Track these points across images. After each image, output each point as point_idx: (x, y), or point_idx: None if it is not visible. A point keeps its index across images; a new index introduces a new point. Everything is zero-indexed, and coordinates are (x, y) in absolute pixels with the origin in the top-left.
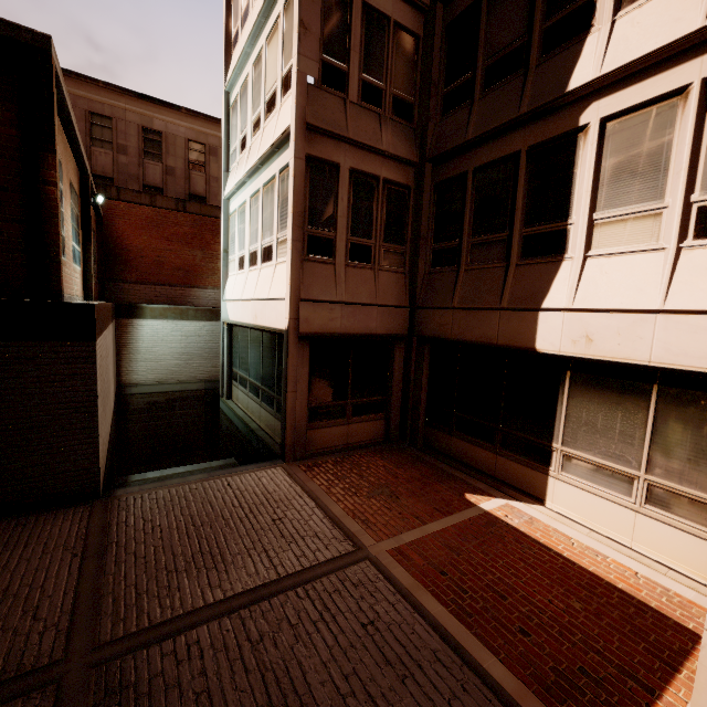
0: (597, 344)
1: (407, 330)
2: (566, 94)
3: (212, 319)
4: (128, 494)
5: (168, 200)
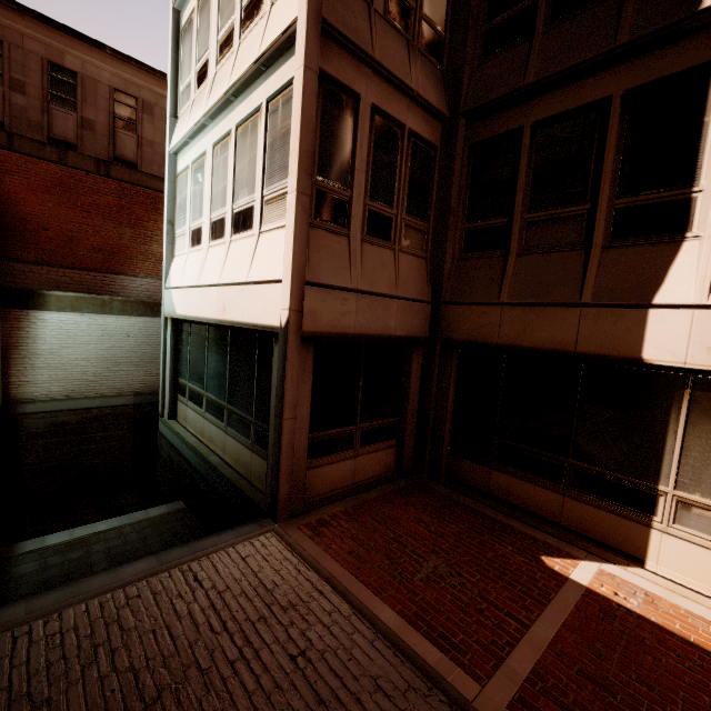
0: None
1: (427, 332)
2: (700, 12)
3: (146, 314)
4: (1, 627)
5: (85, 159)
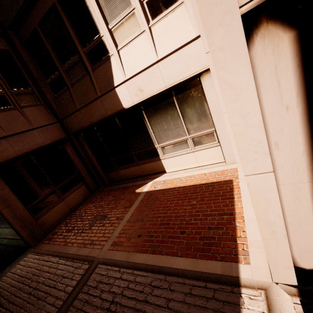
0: (145, 90)
1: (65, 135)
2: None
3: None
4: None
5: None
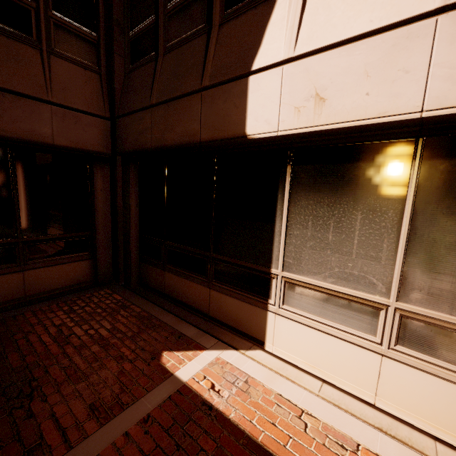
0: (332, 103)
1: (109, 149)
2: None
3: None
4: None
5: None
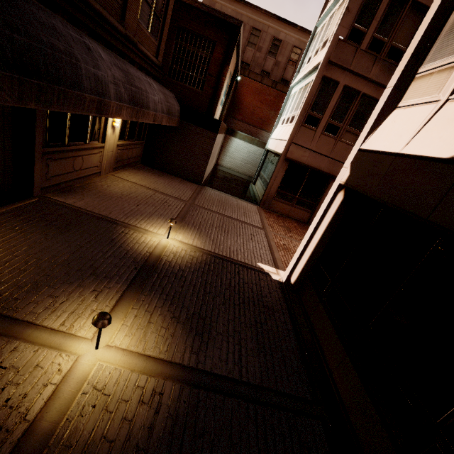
0: None
1: None
2: None
3: (263, 148)
4: (208, 188)
5: (269, 81)
